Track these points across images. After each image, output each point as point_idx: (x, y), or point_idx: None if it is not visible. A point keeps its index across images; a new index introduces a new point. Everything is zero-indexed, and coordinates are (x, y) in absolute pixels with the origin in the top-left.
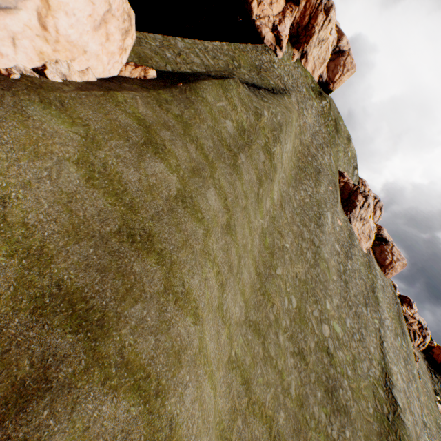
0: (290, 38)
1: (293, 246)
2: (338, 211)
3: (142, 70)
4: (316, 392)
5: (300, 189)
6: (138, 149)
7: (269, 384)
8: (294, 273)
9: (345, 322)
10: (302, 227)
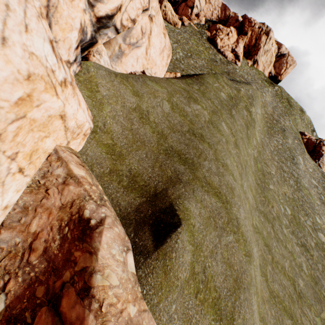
0: (243, 54)
1: (277, 174)
2: (307, 158)
3: (174, 74)
4: None
5: (272, 140)
6: (187, 99)
7: (284, 256)
8: (283, 191)
9: None
10: (280, 163)
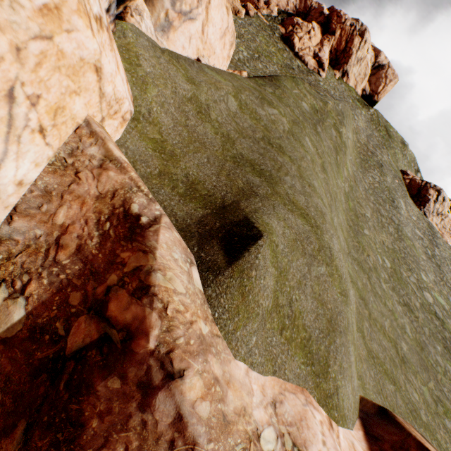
0: (329, 63)
1: (373, 218)
2: (410, 204)
3: (238, 72)
4: (434, 345)
5: (367, 175)
6: (260, 100)
7: (383, 315)
8: (380, 240)
9: (448, 299)
10: (377, 205)
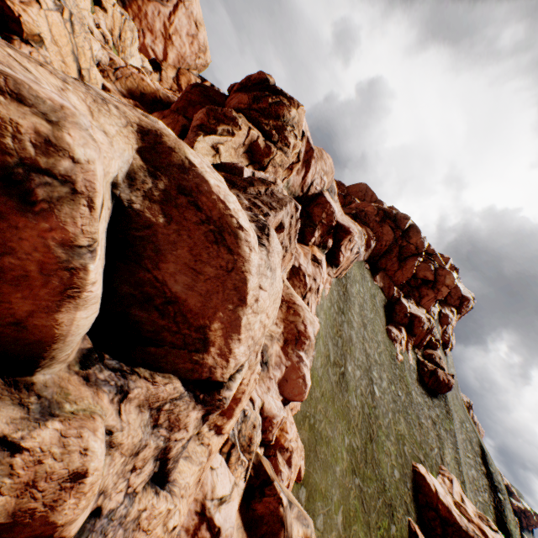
0: None
1: None
2: None
3: None
4: None
5: None
6: None
7: None
8: None
9: None
10: None
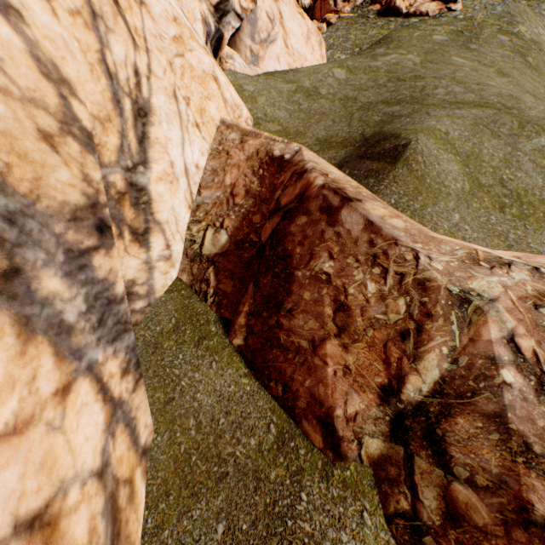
0: None
1: None
2: None
3: None
4: None
5: None
6: (370, 58)
7: None
8: None
9: None
10: None
